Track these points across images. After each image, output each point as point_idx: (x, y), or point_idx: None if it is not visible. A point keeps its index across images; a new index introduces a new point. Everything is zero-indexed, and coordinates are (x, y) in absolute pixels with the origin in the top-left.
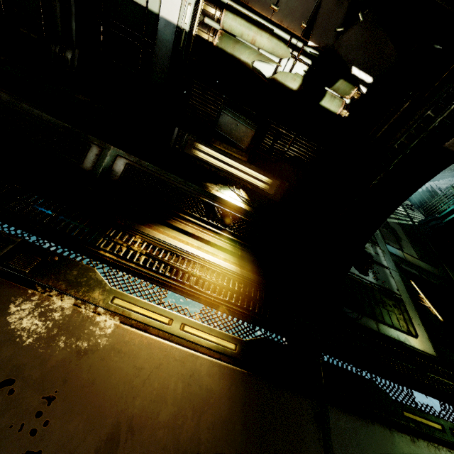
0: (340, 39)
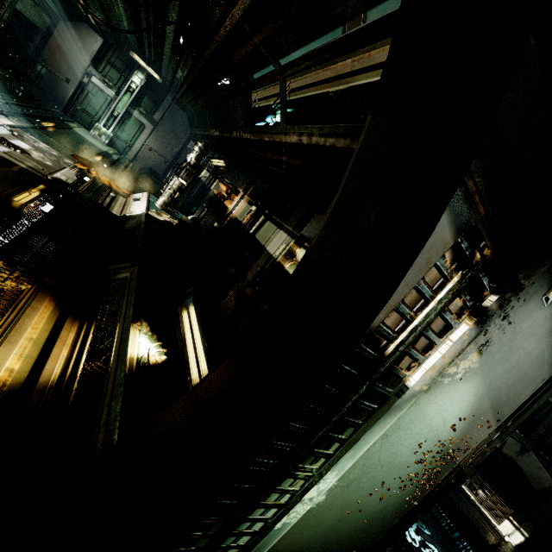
0: None
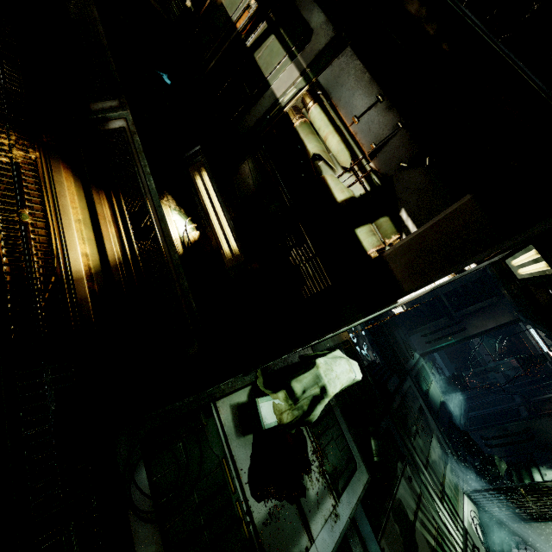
0: (400, 173)
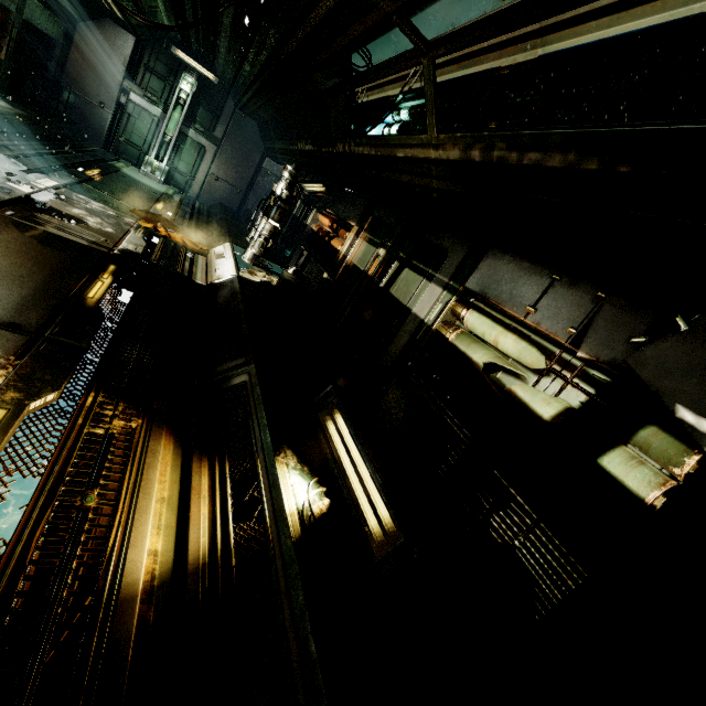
0: (639, 352)
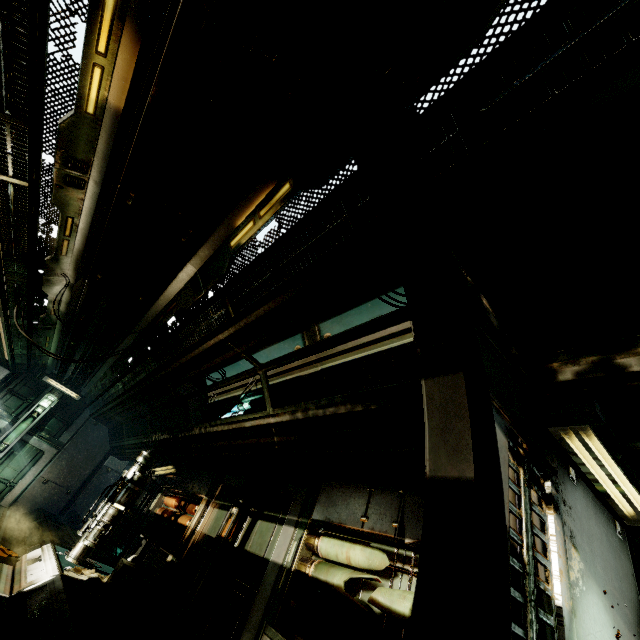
0: None
